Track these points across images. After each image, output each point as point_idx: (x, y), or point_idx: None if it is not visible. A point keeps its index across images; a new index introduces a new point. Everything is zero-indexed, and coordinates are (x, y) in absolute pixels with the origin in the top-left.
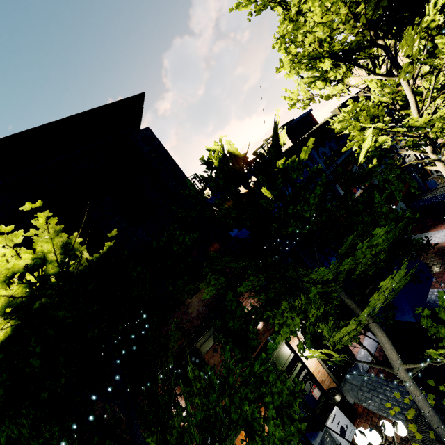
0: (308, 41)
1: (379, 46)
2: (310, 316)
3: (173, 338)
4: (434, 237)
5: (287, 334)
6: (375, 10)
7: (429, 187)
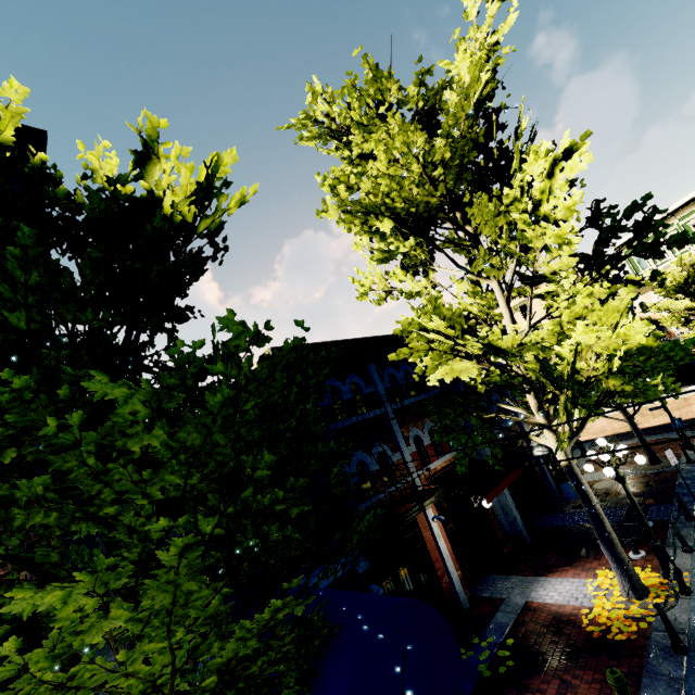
0: (365, 188)
1: (467, 233)
2: None
3: None
4: (552, 589)
5: None
6: (457, 181)
7: (565, 495)
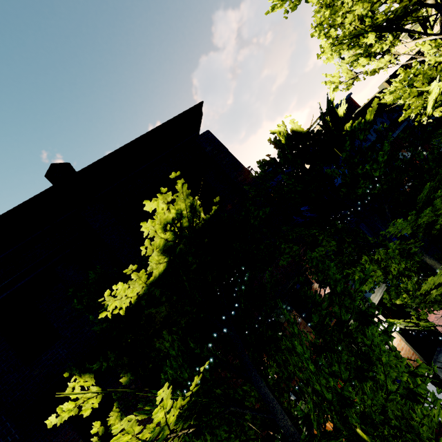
0: (348, 21)
1: (429, 6)
2: (392, 270)
3: (269, 284)
4: None
5: (371, 284)
6: None
7: None
